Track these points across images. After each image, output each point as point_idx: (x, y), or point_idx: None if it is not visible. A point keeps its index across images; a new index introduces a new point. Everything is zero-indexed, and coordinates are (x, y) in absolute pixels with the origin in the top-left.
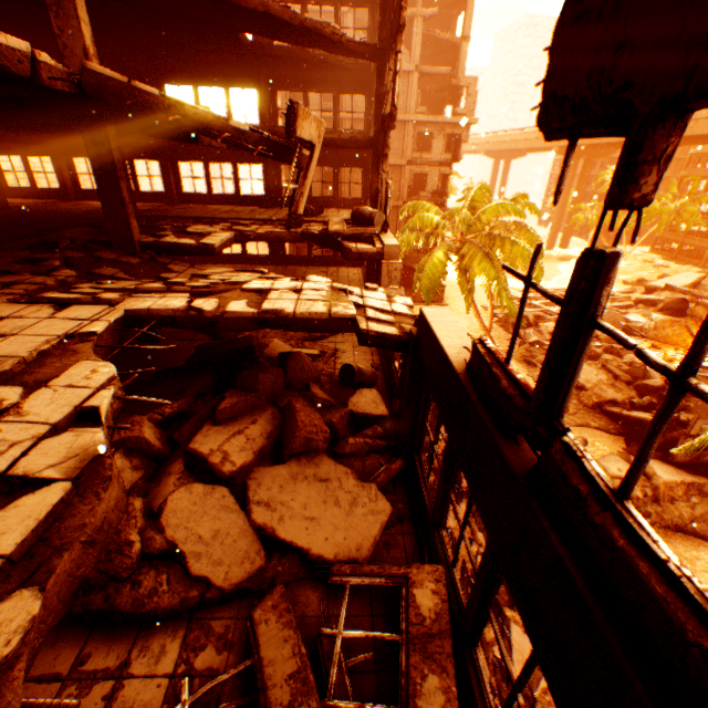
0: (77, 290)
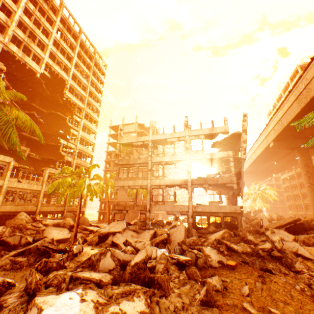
0: None
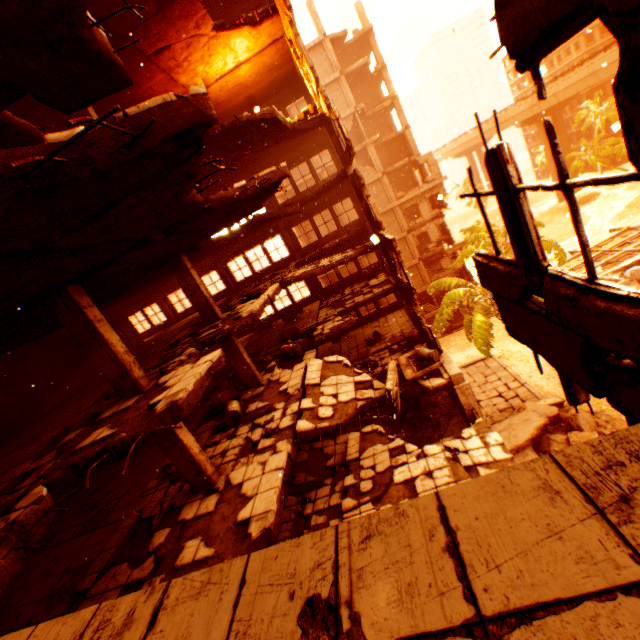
0: (313, 521)
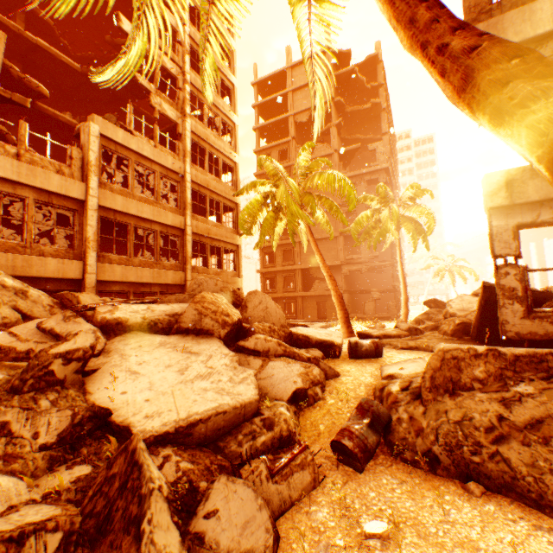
0: None
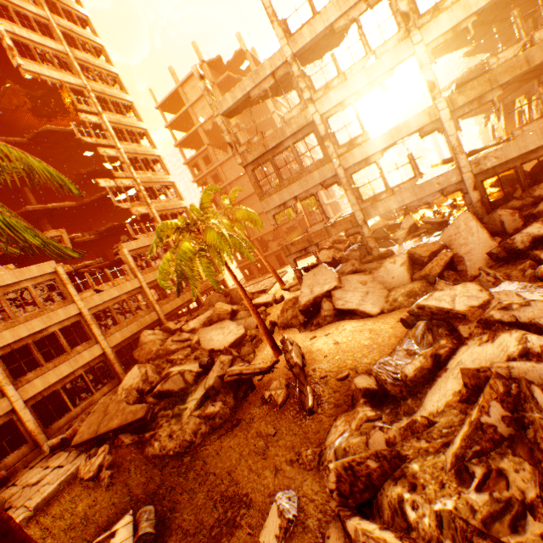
0: None
